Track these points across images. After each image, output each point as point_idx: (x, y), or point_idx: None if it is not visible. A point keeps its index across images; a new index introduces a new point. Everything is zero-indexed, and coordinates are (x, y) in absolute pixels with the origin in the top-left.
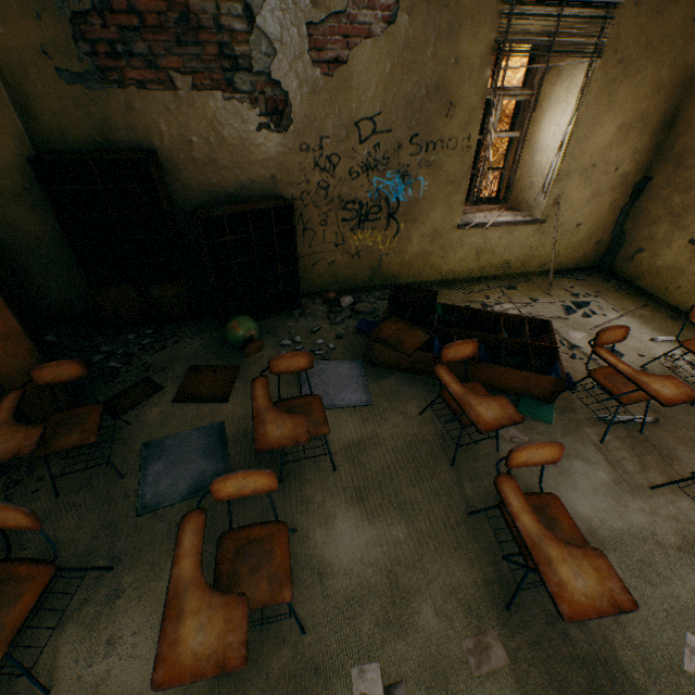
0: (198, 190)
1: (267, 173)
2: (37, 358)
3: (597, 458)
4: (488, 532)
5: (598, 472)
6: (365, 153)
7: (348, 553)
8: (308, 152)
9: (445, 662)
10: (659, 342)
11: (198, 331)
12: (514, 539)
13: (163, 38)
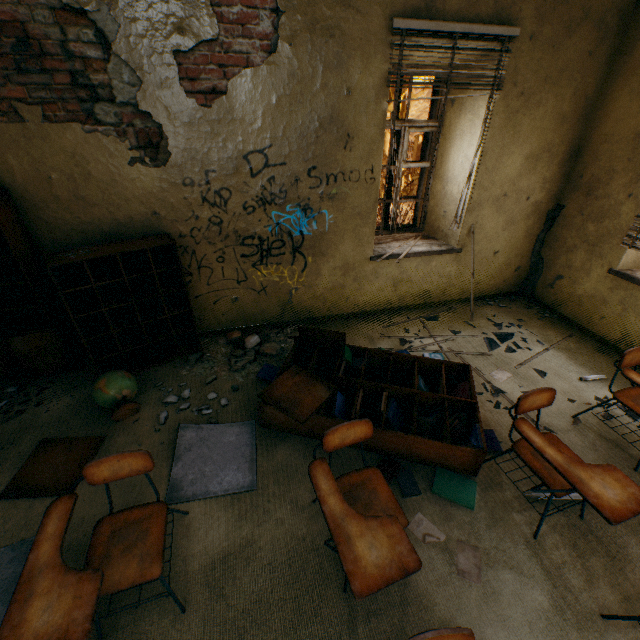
0: (66, 229)
1: (148, 209)
2: None
3: (532, 566)
4: None
5: (534, 592)
6: (259, 187)
7: None
8: (194, 187)
9: None
10: (589, 382)
11: (71, 387)
12: None
13: None
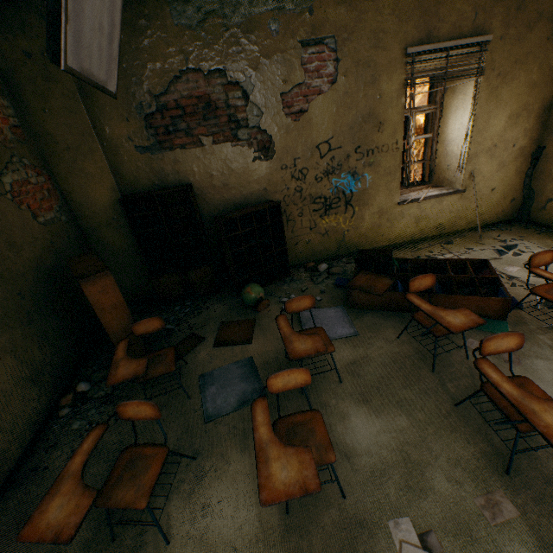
0: (216, 205)
1: (260, 187)
2: (131, 320)
3: None
4: (475, 418)
5: None
6: (325, 164)
7: (364, 439)
8: (287, 169)
9: (464, 516)
10: None
11: (221, 300)
12: (499, 410)
13: (195, 118)
